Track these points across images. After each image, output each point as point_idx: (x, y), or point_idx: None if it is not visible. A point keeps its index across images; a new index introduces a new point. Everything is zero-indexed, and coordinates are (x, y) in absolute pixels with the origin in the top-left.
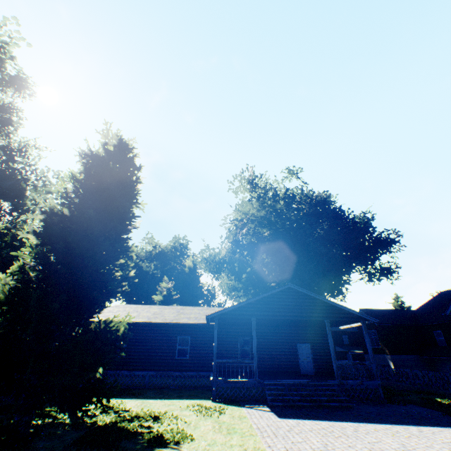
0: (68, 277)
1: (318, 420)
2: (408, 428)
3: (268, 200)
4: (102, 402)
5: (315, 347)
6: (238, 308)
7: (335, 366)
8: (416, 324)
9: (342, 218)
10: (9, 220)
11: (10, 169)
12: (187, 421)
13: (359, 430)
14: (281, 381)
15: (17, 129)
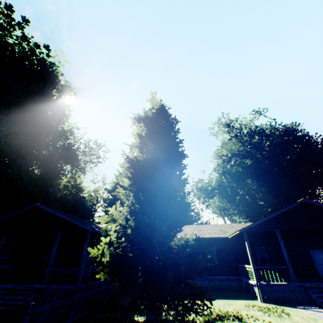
0: (164, 206)
1: None
2: None
3: (244, 137)
4: (207, 305)
5: None
6: (261, 222)
7: None
8: None
9: (312, 142)
10: (71, 176)
11: (70, 143)
12: (267, 321)
13: None
14: (321, 284)
15: (68, 118)
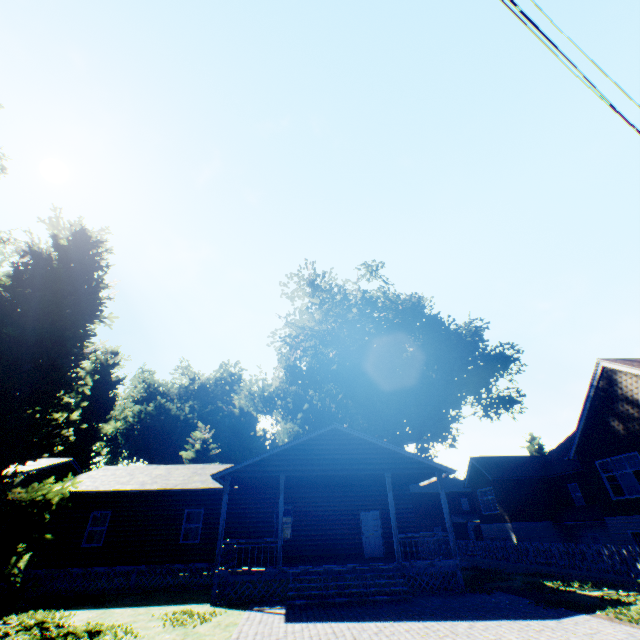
0: None
1: (339, 621)
2: (456, 625)
3: (335, 307)
4: None
5: (386, 515)
6: (261, 462)
7: (396, 541)
8: (545, 475)
9: (440, 330)
10: None
11: None
12: (140, 635)
13: (382, 632)
14: (315, 568)
15: None
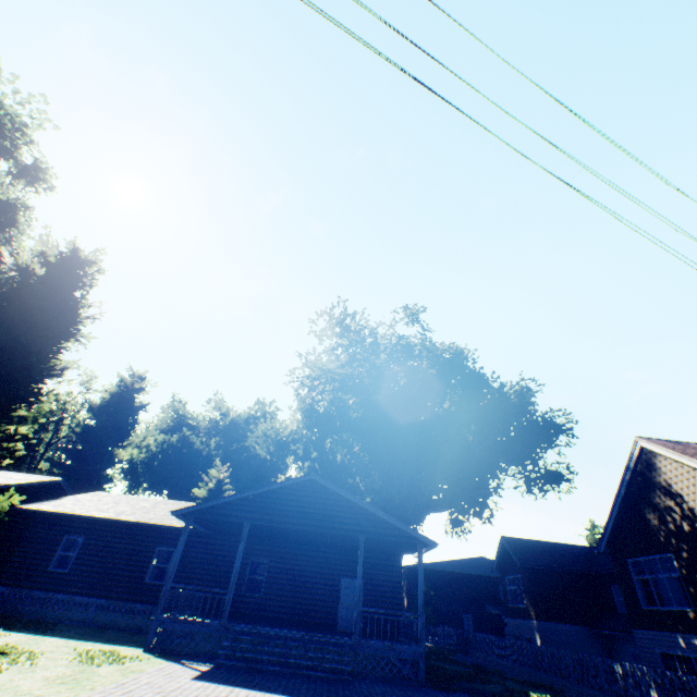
0: None
1: (246, 688)
2: None
3: (364, 351)
4: None
5: (370, 585)
6: (228, 505)
7: (356, 614)
8: (587, 570)
9: (481, 387)
10: None
11: None
12: (39, 663)
13: None
14: (260, 629)
15: (23, 232)
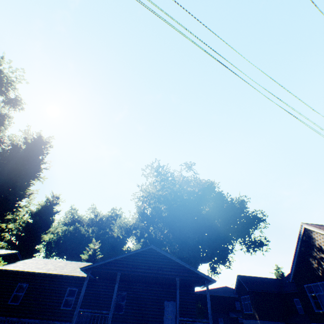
0: None
1: None
2: None
3: (168, 183)
4: None
5: (179, 305)
6: (109, 263)
7: (177, 322)
8: (281, 291)
9: (222, 200)
10: None
11: None
12: None
13: None
14: None
15: (6, 128)
